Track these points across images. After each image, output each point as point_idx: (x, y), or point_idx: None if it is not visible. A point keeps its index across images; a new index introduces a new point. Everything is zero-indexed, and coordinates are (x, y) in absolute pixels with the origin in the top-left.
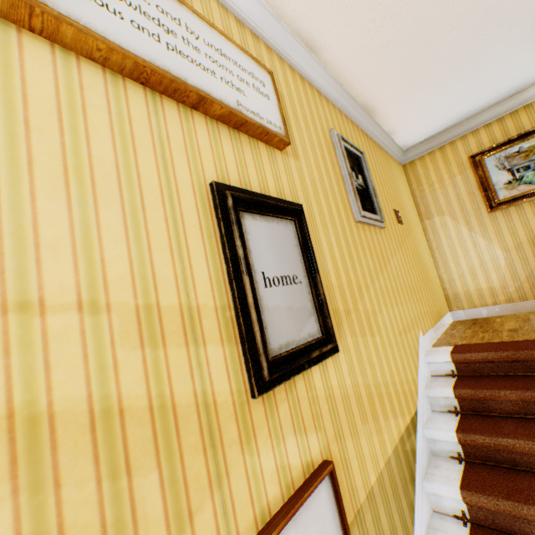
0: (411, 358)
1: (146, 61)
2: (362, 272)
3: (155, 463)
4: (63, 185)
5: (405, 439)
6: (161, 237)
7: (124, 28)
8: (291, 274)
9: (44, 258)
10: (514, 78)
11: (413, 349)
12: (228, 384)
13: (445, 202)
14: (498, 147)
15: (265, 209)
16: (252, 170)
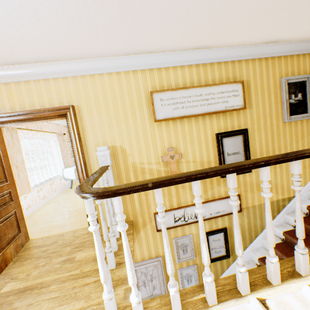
0: (303, 178)
1: (202, 113)
2: (278, 145)
3: (202, 183)
4: (190, 144)
5: (280, 201)
6: (204, 149)
7: (198, 108)
8: (237, 151)
9: (189, 155)
10: None
11: (307, 175)
12: None
13: None
14: None
15: (230, 135)
16: (229, 123)
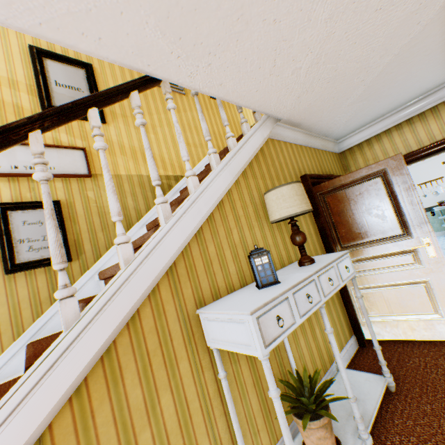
0: (191, 157)
1: None
2: (148, 107)
3: None
4: None
5: (164, 179)
6: (2, 58)
7: None
8: (77, 87)
9: None
10: None
11: (195, 155)
12: (30, 106)
13: None
14: None
15: (61, 60)
16: (59, 47)
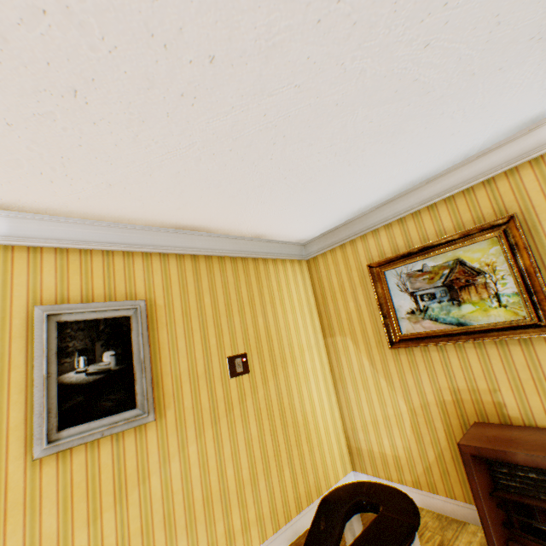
0: None
1: None
2: None
3: None
4: None
5: None
6: None
7: None
8: None
9: None
10: (393, 176)
11: None
12: None
13: (347, 319)
14: (399, 259)
15: None
16: None
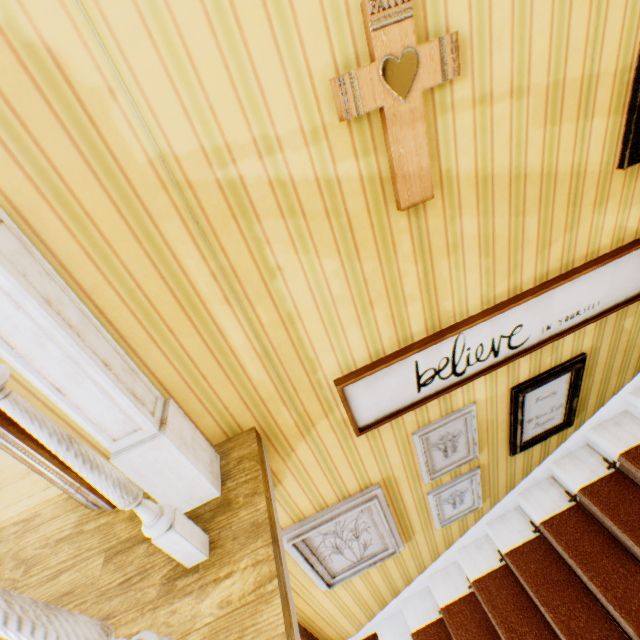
0: None
1: None
2: None
3: (536, 211)
4: None
5: None
6: None
7: None
8: None
9: (493, 51)
10: None
11: None
12: (599, 158)
13: None
14: None
15: None
16: None
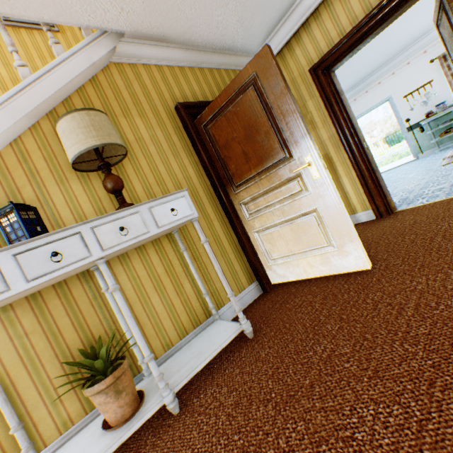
0: None
1: None
2: (2, 57)
3: None
4: None
5: None
6: None
7: None
8: None
9: None
10: None
11: None
12: None
13: None
14: None
15: None
16: None
